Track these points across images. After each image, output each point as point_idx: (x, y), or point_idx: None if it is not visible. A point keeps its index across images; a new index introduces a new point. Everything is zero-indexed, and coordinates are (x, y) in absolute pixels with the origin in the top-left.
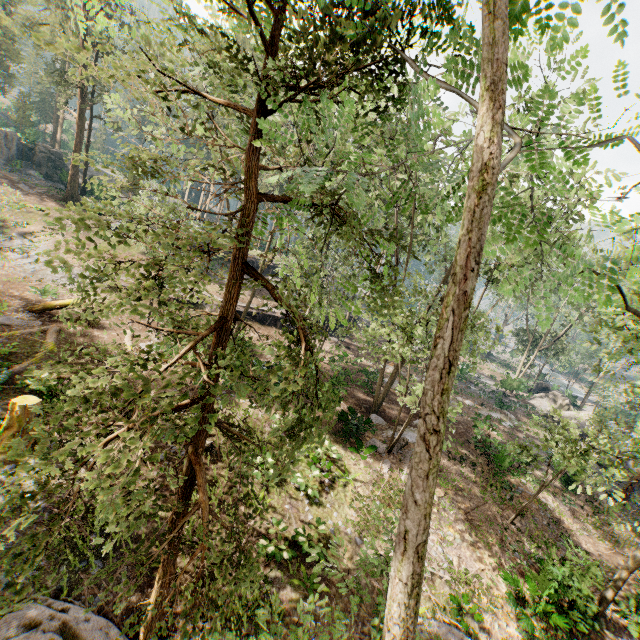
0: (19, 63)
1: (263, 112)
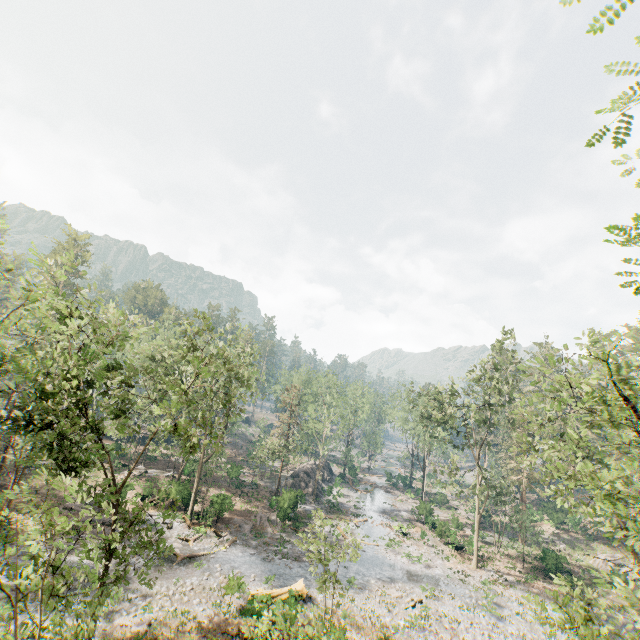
0: None
1: None
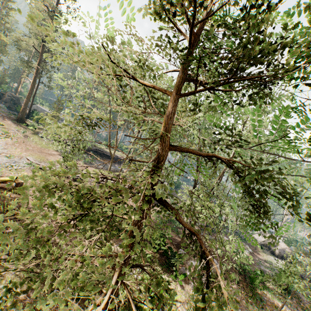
0: (6, 55)
1: (183, 95)
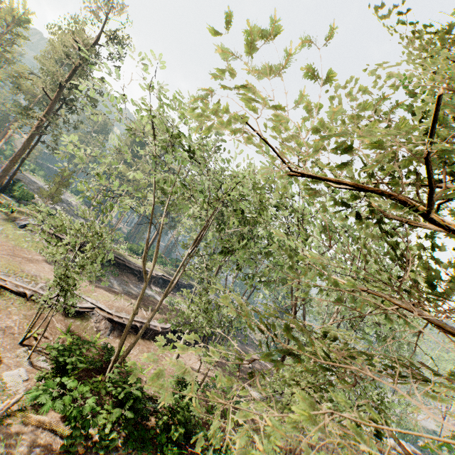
0: None
1: None
